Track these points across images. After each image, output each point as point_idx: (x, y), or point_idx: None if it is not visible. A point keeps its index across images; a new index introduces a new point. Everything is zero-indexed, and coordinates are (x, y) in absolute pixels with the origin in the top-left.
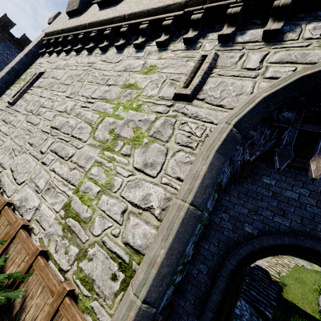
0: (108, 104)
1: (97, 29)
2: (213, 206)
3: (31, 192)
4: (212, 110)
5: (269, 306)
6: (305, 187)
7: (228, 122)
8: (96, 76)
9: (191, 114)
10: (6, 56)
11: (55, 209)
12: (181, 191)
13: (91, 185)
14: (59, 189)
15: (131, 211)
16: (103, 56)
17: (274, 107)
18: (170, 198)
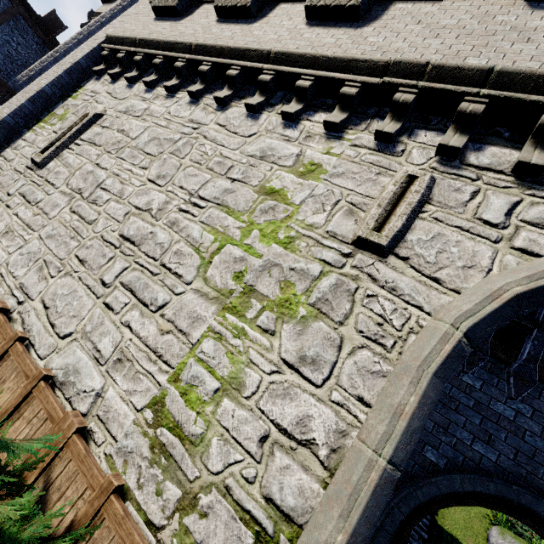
0: (231, 217)
1: (213, 61)
2: None
3: (87, 360)
4: (421, 283)
5: (417, 538)
6: (526, 401)
7: (455, 324)
8: (206, 154)
9: (384, 282)
10: (16, 48)
11: (134, 404)
12: (370, 431)
13: (202, 373)
14: (141, 366)
15: (276, 441)
16: (220, 116)
17: (527, 310)
18: (346, 433)
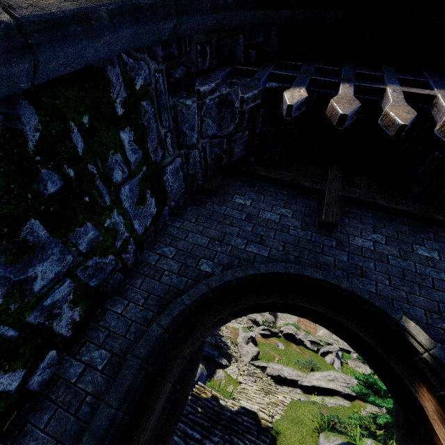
0: None
1: None
2: (148, 230)
3: None
4: None
5: None
6: (287, 207)
7: None
8: None
9: None
10: None
11: None
12: None
13: None
14: None
15: None
16: None
17: None
18: None
